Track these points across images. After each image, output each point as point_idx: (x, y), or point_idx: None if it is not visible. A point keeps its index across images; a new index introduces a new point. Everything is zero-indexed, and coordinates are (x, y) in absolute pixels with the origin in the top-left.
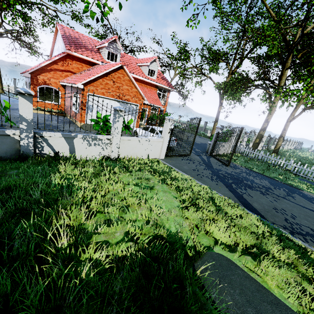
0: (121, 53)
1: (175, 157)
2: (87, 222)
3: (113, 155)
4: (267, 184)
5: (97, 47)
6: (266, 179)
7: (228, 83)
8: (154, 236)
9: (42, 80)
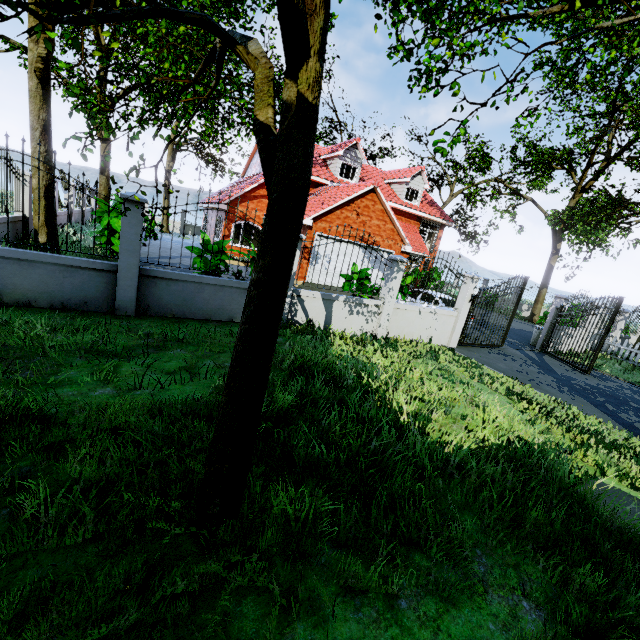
0: None
1: (475, 347)
2: (409, 407)
3: (380, 332)
4: None
5: (323, 158)
6: None
7: (577, 211)
8: (508, 438)
9: (241, 213)
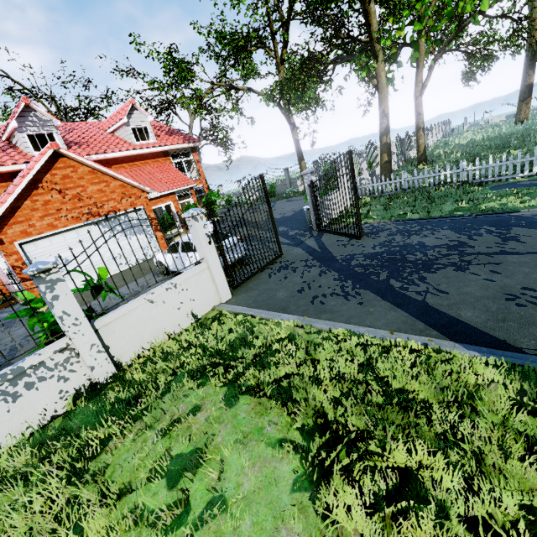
0: (65, 126)
1: (255, 277)
2: None
3: (101, 373)
4: (451, 236)
5: (5, 138)
6: (441, 225)
7: (283, 81)
8: None
9: None
